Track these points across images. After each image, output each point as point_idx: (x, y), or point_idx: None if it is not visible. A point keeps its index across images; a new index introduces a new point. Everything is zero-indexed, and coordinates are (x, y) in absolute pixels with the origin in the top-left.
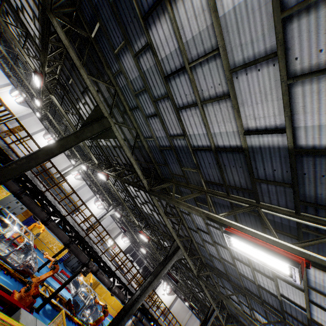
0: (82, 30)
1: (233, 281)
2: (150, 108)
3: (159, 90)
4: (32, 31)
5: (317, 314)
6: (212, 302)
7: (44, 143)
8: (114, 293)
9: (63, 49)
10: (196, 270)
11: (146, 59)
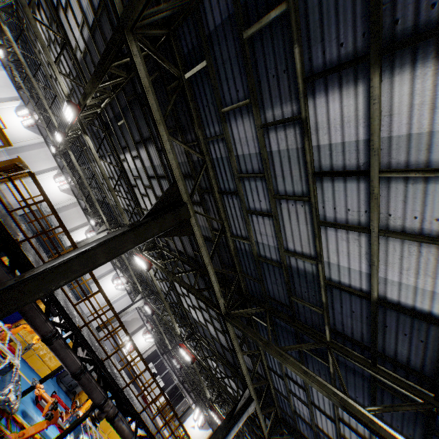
0: (173, 66)
1: None
2: (260, 201)
3: (290, 186)
4: (74, 40)
5: None
6: None
7: (53, 187)
8: None
9: (124, 80)
10: (267, 429)
11: (283, 136)
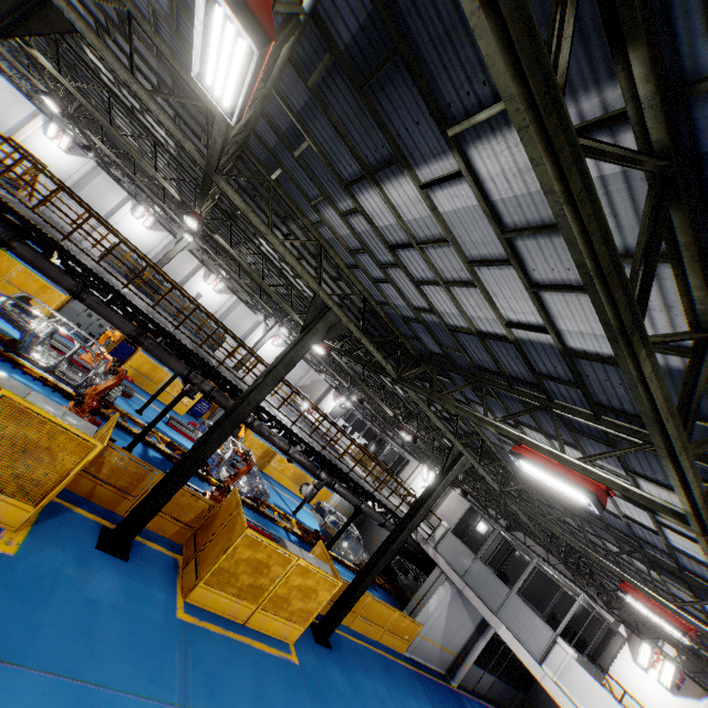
0: None
1: (462, 367)
2: None
3: None
4: None
5: (565, 323)
6: (455, 441)
7: (137, 228)
8: (260, 433)
9: None
10: (397, 369)
11: None
